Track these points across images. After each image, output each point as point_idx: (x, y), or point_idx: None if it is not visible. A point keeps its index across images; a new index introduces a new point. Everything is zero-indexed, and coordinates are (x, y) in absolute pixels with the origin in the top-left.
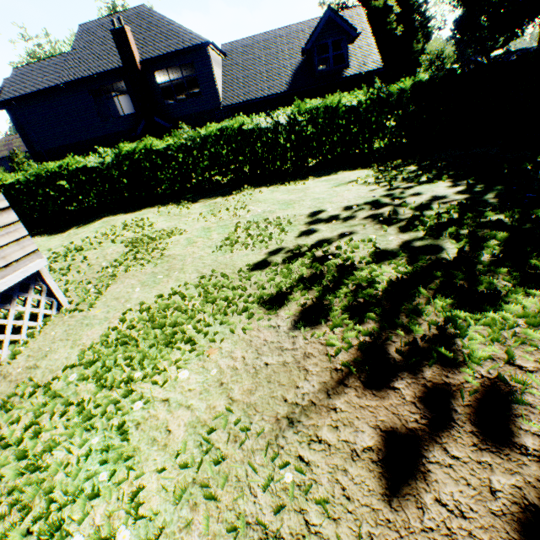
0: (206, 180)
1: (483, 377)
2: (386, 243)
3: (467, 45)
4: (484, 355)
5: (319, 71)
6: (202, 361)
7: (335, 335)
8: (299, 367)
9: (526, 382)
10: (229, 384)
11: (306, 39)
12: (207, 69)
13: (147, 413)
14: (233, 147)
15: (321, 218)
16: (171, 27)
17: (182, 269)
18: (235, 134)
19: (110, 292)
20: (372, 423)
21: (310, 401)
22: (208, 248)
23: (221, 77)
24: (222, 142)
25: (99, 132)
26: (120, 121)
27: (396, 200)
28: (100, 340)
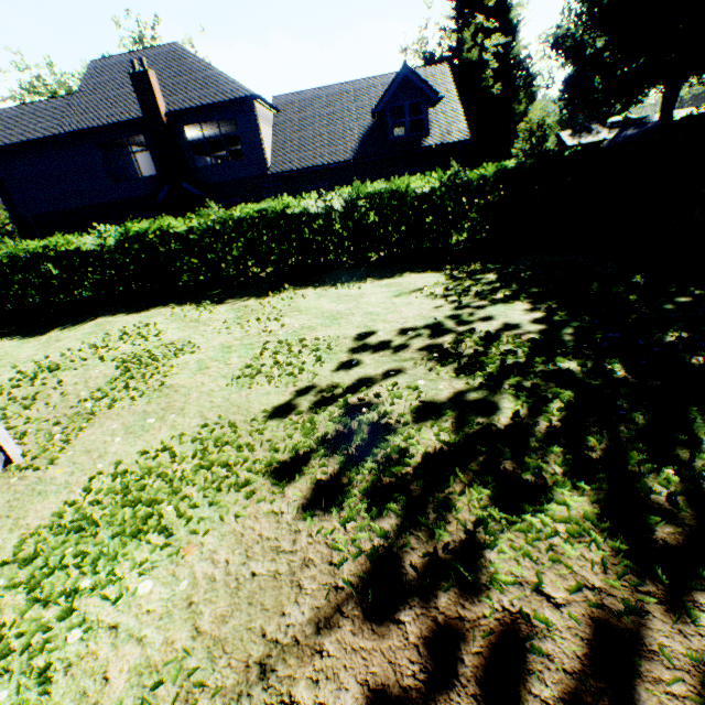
0: (239, 272)
1: (505, 610)
2: (436, 393)
3: (578, 110)
4: (509, 579)
5: (393, 138)
6: (175, 564)
7: (346, 532)
8: (292, 581)
9: (548, 622)
10: (199, 604)
11: (379, 97)
12: (252, 127)
13: (85, 647)
14: (275, 233)
15: (369, 345)
16: (209, 73)
17: (183, 409)
18: (278, 218)
19: (81, 440)
20: (361, 677)
21: (295, 637)
22: (223, 378)
23: (271, 136)
24: (261, 226)
25: (108, 196)
26: (136, 184)
27: (460, 328)
28: (50, 522)
